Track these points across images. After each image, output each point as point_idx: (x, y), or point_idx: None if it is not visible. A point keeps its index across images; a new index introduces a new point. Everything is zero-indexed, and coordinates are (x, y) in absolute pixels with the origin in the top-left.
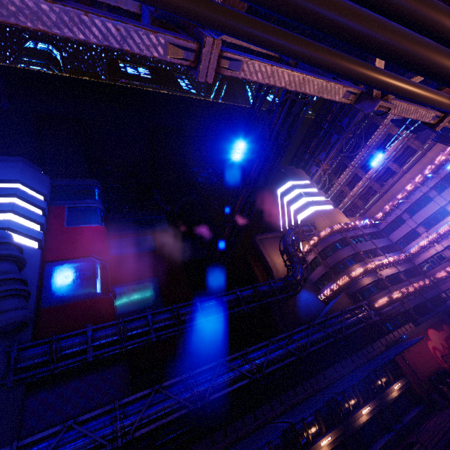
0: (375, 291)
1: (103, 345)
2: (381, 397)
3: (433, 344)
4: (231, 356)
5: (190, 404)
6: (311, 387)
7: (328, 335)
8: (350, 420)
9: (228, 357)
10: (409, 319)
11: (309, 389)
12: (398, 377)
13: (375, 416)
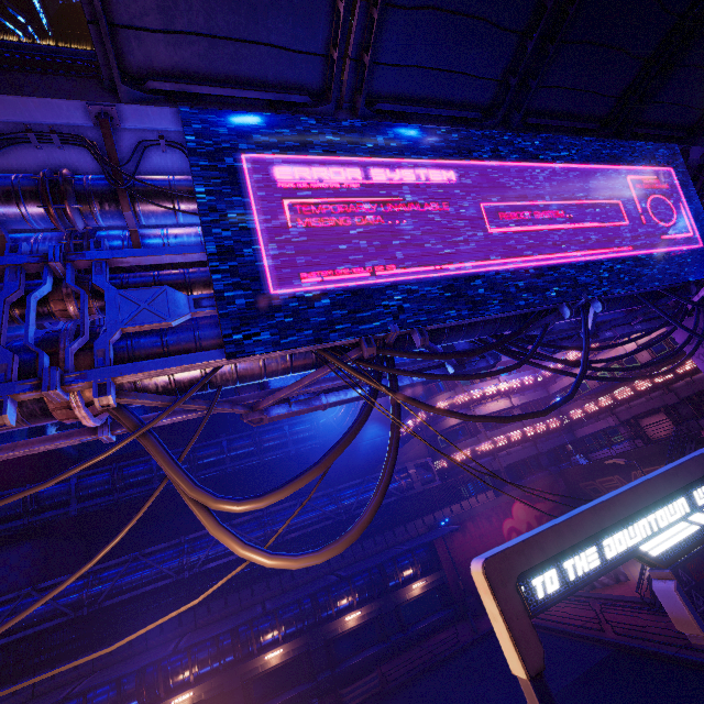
0: (459, 437)
1: (13, 516)
2: (386, 599)
3: (513, 524)
4: (155, 547)
5: (71, 612)
6: (280, 585)
7: (324, 516)
8: (323, 629)
9: (150, 549)
10: (495, 484)
11: (277, 587)
12: (434, 569)
13: (372, 621)
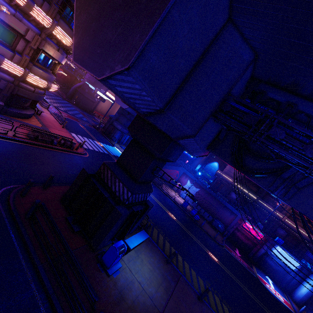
0: None
1: None
2: None
3: None
4: None
5: None
6: None
7: None
8: None
9: None
10: None
11: None
12: None
13: None
